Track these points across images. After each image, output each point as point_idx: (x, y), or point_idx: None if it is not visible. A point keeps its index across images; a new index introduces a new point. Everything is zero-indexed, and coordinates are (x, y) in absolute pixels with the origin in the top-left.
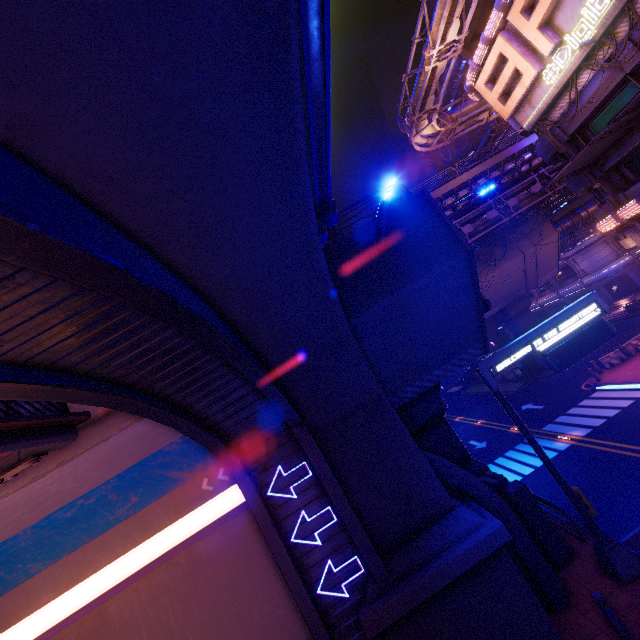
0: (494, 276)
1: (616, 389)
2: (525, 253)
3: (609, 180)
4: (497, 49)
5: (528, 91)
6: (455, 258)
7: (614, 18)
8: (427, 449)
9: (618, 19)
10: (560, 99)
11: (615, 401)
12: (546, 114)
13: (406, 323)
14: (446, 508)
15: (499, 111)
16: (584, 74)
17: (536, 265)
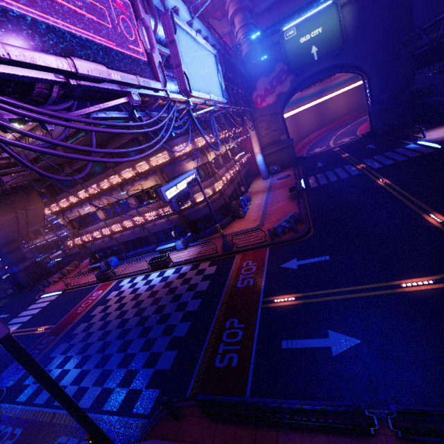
0: None
1: (49, 296)
2: (18, 212)
3: (50, 189)
4: None
5: None
6: None
7: None
8: None
9: None
10: (22, 140)
11: (43, 303)
12: None
13: None
14: None
15: None
16: None
17: (27, 220)
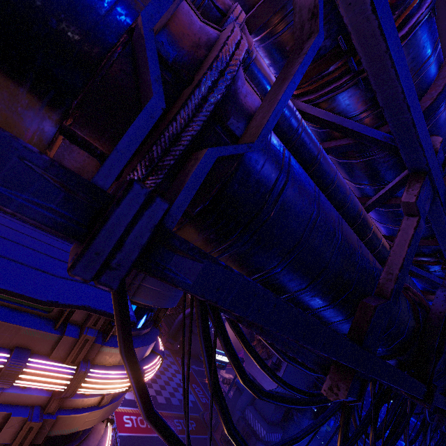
0: None
1: None
2: None
3: None
4: None
5: None
6: None
7: None
8: None
9: None
10: None
11: None
12: None
13: None
14: None
15: None
16: None
17: None
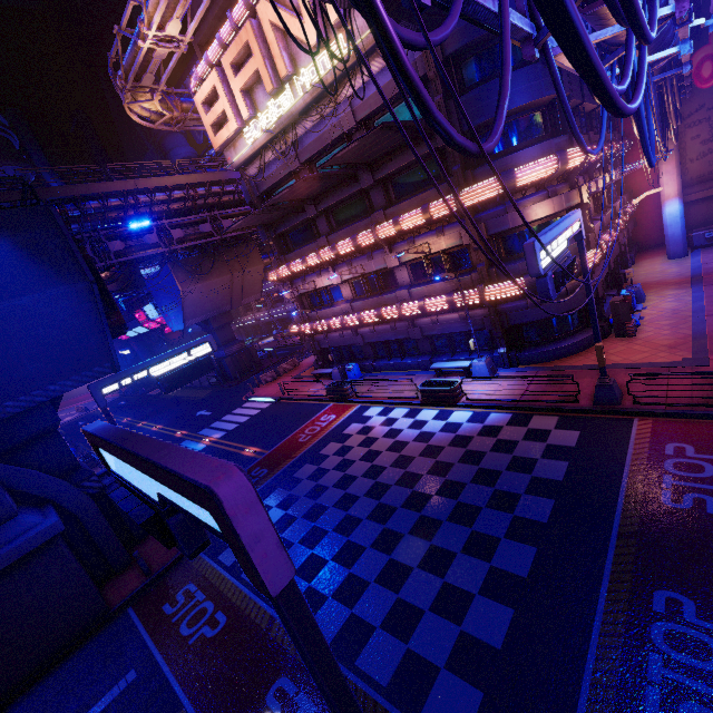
0: (201, 287)
1: (259, 401)
2: (234, 273)
3: (280, 242)
4: (213, 80)
5: (233, 137)
6: (74, 285)
7: (285, 126)
8: (28, 463)
9: (289, 128)
10: (256, 160)
11: (252, 410)
12: (247, 165)
13: (3, 338)
14: (6, 517)
15: (211, 138)
16: (271, 152)
17: (243, 287)
